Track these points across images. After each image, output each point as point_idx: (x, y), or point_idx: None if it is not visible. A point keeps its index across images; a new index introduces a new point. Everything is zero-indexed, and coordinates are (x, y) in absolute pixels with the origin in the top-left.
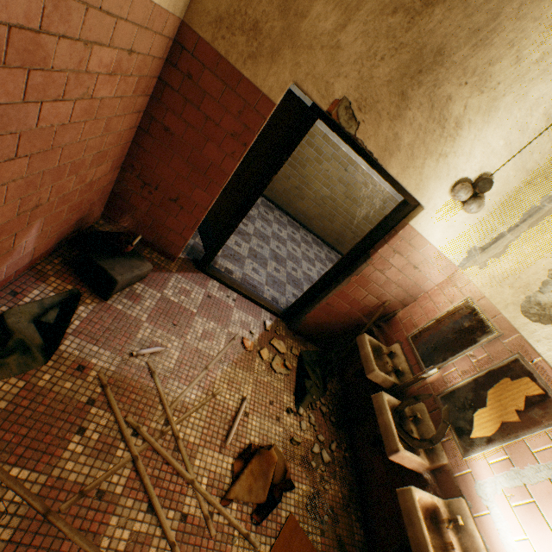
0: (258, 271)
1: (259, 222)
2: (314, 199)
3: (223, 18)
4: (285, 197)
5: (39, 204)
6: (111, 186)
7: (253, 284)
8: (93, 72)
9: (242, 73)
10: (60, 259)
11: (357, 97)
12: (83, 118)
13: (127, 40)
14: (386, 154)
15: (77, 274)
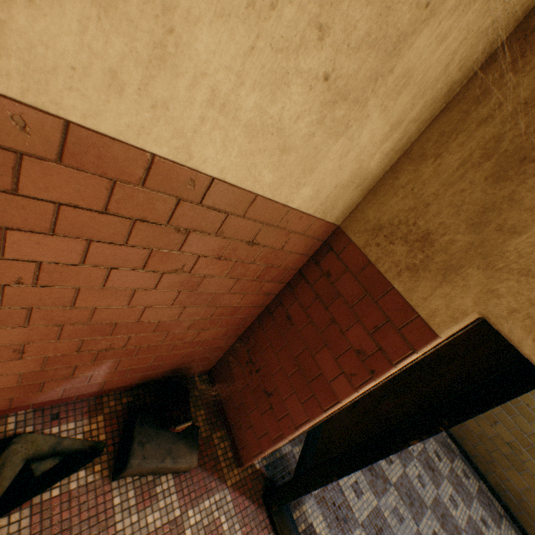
0: None
1: (416, 464)
2: None
3: (383, 226)
4: (482, 446)
5: (111, 347)
6: (225, 348)
7: None
8: (191, 252)
9: (392, 284)
10: (131, 398)
11: None
12: (176, 288)
13: (245, 232)
14: None
15: (124, 424)
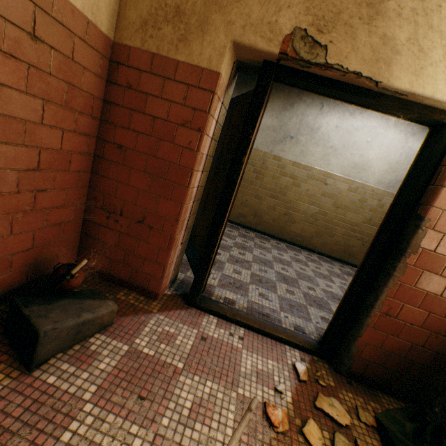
0: (266, 296)
1: (256, 250)
2: (304, 219)
3: (147, 20)
4: (276, 225)
5: None
6: (78, 226)
7: (263, 312)
8: None
9: (177, 59)
10: None
11: (311, 19)
12: None
13: (19, 14)
14: (381, 65)
15: (5, 335)
